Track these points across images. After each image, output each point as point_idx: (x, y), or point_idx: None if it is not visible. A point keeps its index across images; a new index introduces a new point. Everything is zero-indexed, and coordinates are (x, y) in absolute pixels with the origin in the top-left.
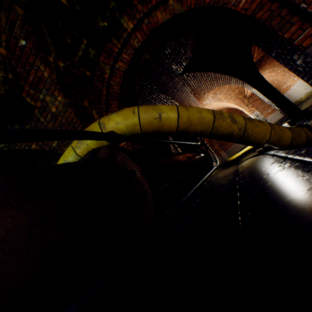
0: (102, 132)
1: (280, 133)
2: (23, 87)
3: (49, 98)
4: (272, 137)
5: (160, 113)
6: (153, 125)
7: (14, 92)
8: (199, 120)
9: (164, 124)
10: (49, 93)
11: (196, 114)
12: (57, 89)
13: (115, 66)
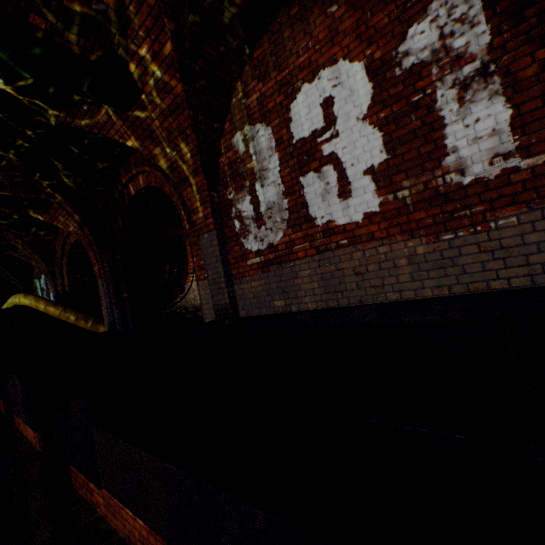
0: (12, 308)
1: (97, 329)
2: (11, 241)
3: (26, 248)
4: (92, 330)
5: (39, 306)
6: (37, 308)
7: (7, 243)
8: (53, 313)
9: (40, 309)
10: (25, 246)
11: (52, 311)
12: (29, 247)
13: (68, 239)
